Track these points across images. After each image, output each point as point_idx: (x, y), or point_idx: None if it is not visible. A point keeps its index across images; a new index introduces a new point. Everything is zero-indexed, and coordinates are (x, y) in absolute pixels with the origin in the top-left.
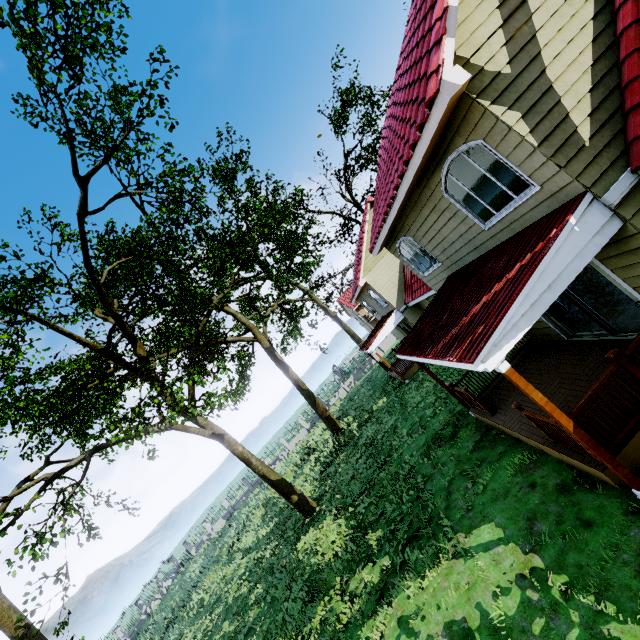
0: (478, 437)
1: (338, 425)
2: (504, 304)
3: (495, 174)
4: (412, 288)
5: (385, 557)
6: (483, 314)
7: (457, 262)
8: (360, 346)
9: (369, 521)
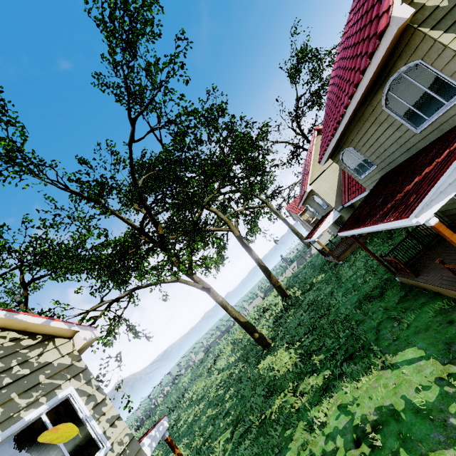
0: (403, 294)
1: (286, 292)
2: (435, 177)
3: (429, 86)
4: (348, 192)
5: (326, 370)
6: (416, 188)
7: (390, 163)
8: (302, 241)
9: (313, 350)
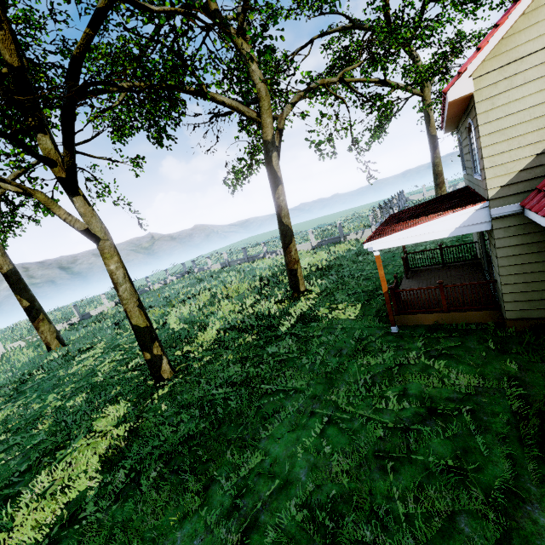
0: None
1: (299, 286)
2: None
3: None
4: None
5: None
6: None
7: None
8: (436, 192)
9: None
